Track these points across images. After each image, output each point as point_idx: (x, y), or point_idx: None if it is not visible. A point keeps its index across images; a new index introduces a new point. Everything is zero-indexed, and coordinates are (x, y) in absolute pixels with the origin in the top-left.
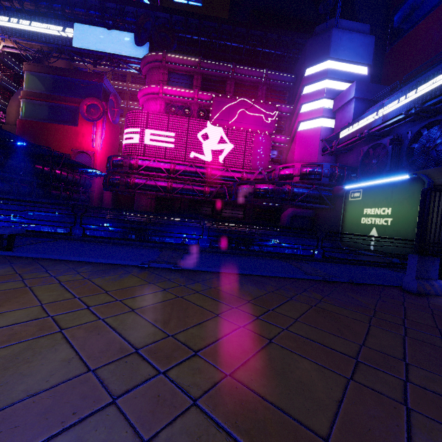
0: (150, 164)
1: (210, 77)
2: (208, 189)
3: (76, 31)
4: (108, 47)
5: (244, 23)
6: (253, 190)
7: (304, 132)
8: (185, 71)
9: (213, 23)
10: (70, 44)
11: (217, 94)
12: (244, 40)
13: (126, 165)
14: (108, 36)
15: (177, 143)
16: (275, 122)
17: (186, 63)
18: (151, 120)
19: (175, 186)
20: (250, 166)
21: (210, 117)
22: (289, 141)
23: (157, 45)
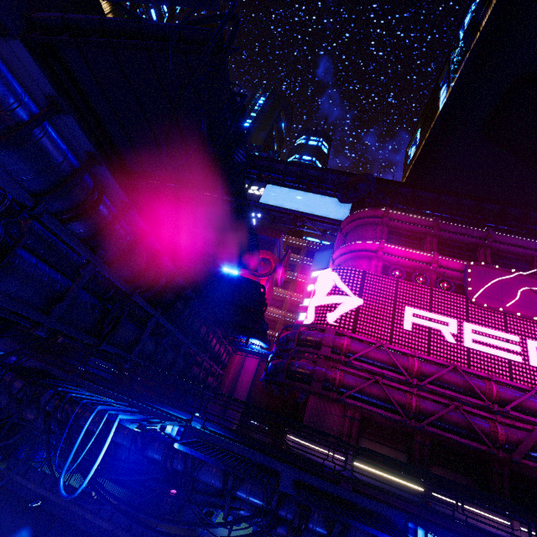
0: (372, 351)
1: (448, 242)
2: (501, 429)
3: (267, 190)
4: (298, 206)
5: (472, 196)
6: None
7: None
8: (411, 231)
9: (431, 193)
10: (258, 200)
11: (469, 262)
12: (472, 213)
13: (327, 344)
14: (300, 197)
15: (411, 323)
16: None
17: (415, 222)
18: (369, 282)
19: (423, 404)
20: None
21: (469, 291)
22: None
23: (376, 202)
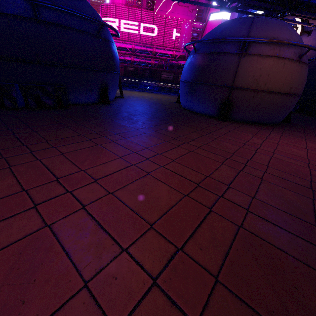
0: (120, 45)
1: None
2: (153, 62)
3: None
4: None
5: None
6: (177, 65)
7: (212, 22)
8: None
9: None
10: None
11: None
12: None
13: None
14: None
15: (134, 30)
16: (196, 12)
17: None
18: (118, 11)
19: (135, 60)
20: (178, 46)
21: (155, 8)
22: (203, 27)
23: None
